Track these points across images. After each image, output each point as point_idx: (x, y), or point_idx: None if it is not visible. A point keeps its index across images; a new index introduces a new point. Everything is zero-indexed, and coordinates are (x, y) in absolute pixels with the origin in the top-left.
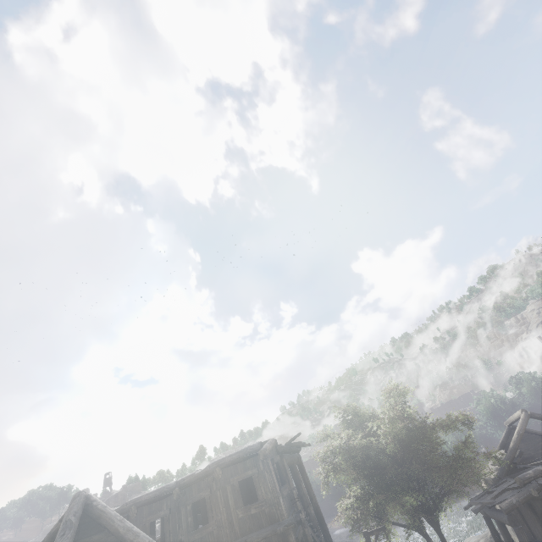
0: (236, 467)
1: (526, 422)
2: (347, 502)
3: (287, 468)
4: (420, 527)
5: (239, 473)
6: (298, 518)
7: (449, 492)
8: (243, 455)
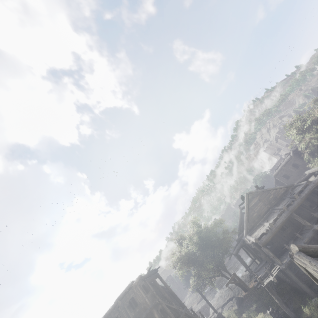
0: (126, 296)
1: (241, 212)
2: (192, 278)
3: (149, 284)
4: (221, 273)
5: (127, 298)
6: (156, 302)
7: (222, 255)
8: (127, 290)
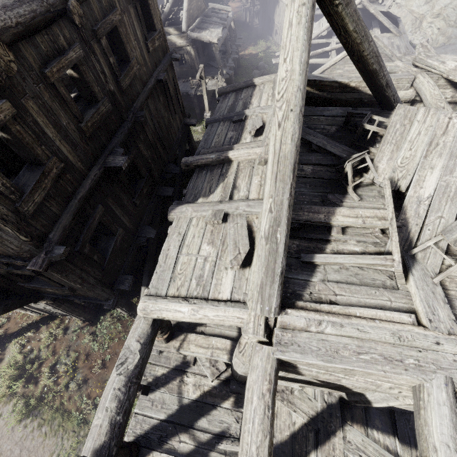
0: None
1: None
2: None
3: None
4: None
5: None
6: None
7: None
8: None
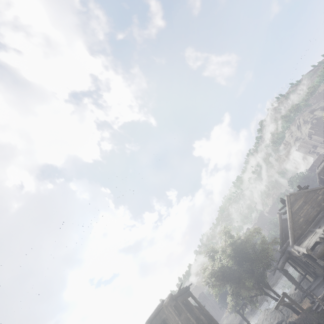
0: (156, 318)
1: (280, 218)
2: (230, 297)
3: (181, 304)
4: (263, 292)
5: (158, 321)
6: None
7: (264, 269)
8: (157, 311)
